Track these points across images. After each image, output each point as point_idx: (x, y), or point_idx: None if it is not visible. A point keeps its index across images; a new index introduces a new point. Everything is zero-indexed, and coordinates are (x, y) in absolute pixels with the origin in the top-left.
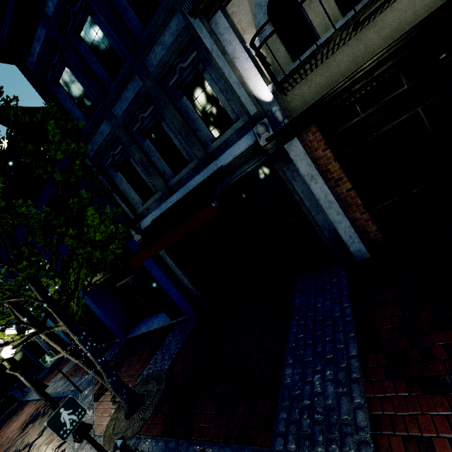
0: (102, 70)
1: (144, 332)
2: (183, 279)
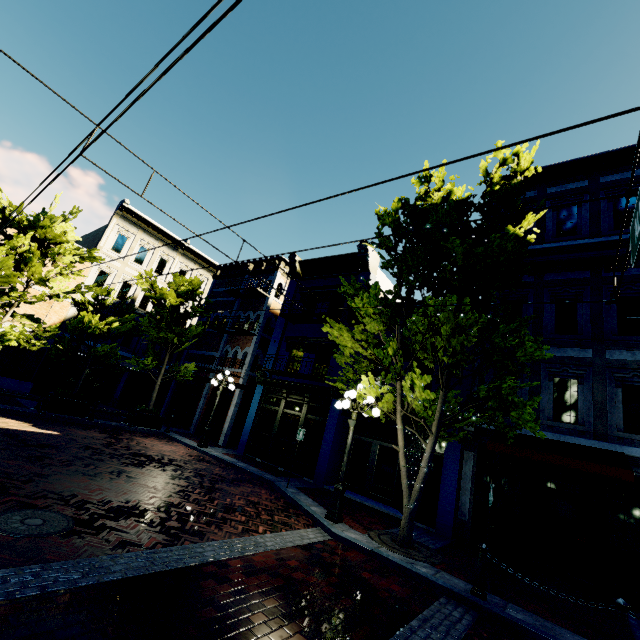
0: (552, 323)
1: (353, 499)
2: (464, 495)
